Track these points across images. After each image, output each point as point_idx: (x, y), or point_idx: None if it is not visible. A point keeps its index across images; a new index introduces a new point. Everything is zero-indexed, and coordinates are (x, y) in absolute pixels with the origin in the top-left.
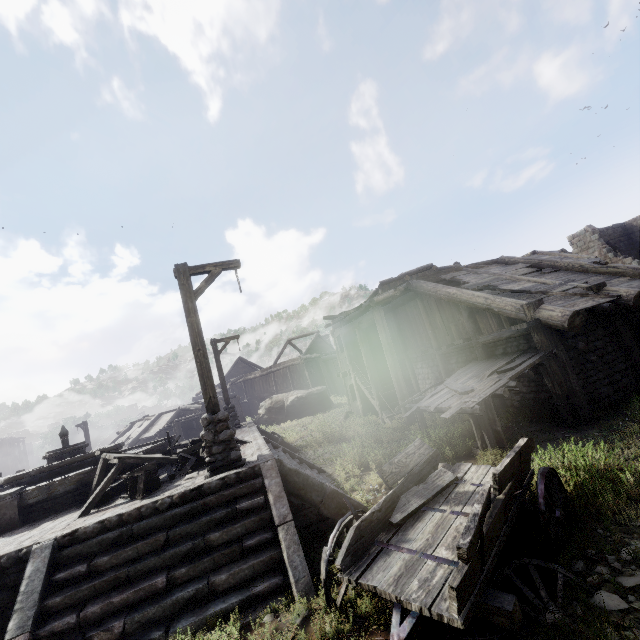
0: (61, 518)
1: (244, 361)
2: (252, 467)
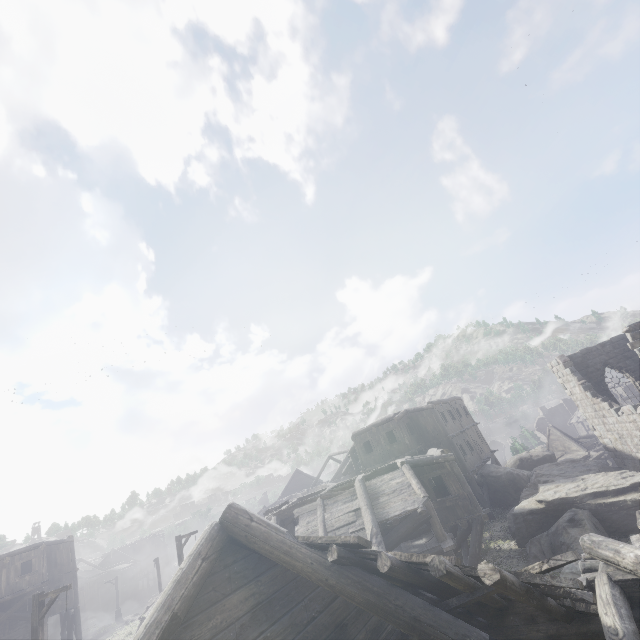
0: None
1: (300, 473)
2: None
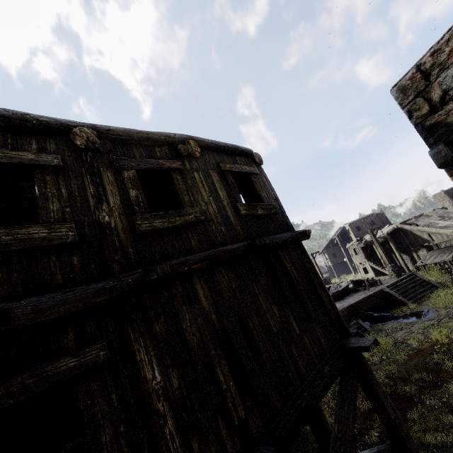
0: (358, 293)
1: None
2: (411, 273)
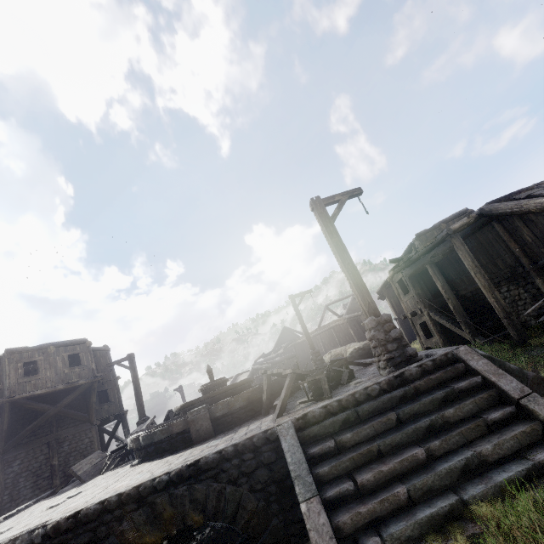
0: (253, 424)
1: (288, 330)
2: (445, 354)
